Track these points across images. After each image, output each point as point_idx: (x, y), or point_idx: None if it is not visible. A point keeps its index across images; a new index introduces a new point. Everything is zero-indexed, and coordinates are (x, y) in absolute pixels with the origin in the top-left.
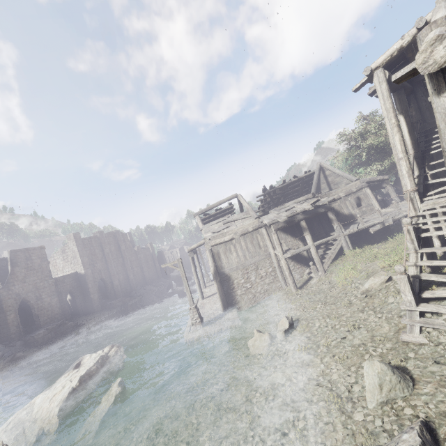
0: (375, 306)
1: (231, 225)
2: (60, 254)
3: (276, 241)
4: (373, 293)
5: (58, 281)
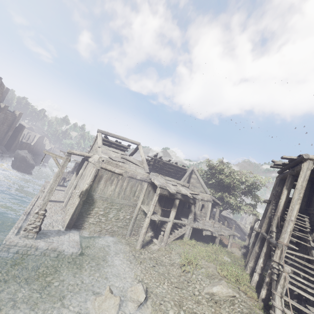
0: None
1: (127, 163)
2: None
3: (154, 202)
4: (217, 300)
5: None
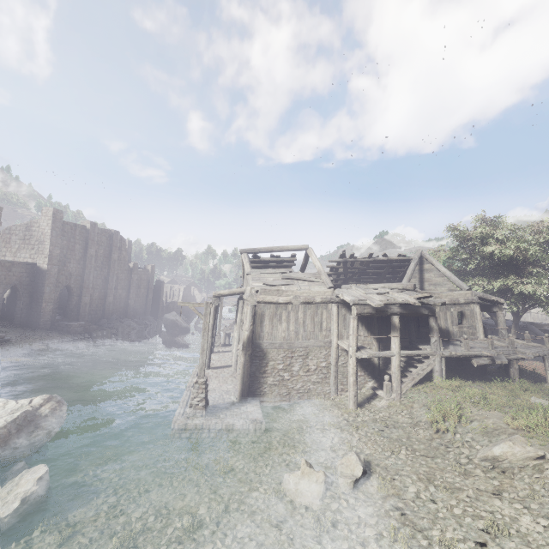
0: (523, 497)
1: (293, 284)
2: (21, 230)
3: (353, 330)
4: (506, 468)
5: (1, 266)
